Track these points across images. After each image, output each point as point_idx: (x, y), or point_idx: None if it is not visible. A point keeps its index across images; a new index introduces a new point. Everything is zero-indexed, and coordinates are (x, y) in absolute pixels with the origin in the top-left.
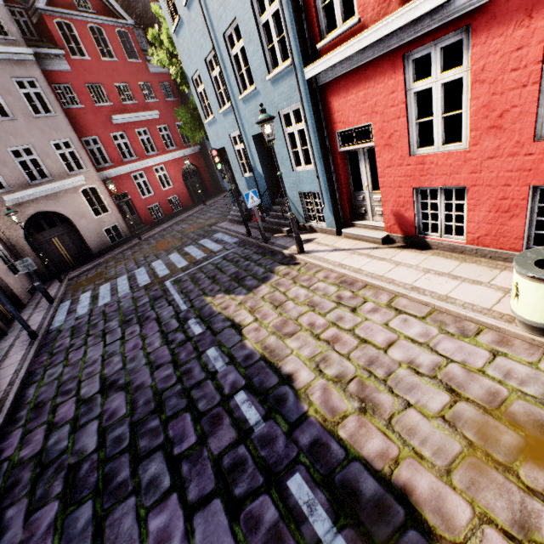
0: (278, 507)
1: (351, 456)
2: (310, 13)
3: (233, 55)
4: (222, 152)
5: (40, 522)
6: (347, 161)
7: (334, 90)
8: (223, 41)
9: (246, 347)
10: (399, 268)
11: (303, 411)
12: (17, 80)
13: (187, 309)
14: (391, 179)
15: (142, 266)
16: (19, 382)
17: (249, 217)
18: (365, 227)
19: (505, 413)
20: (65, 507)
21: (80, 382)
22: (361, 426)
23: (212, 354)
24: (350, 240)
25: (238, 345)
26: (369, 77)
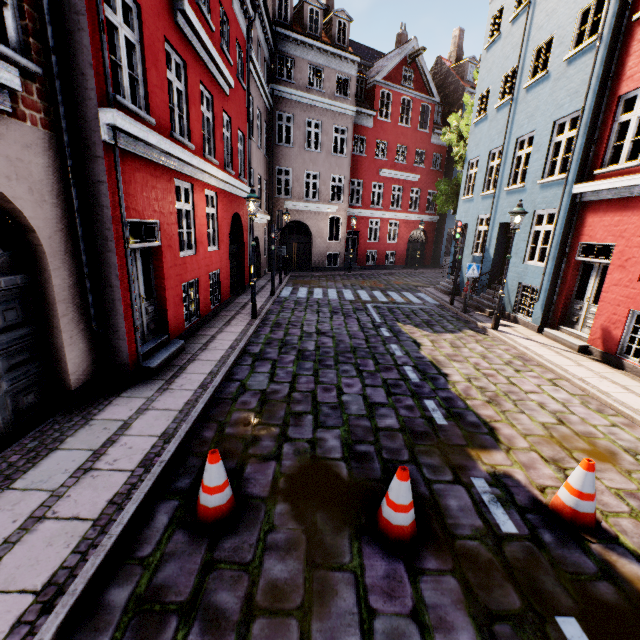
0: (415, 403)
1: (469, 409)
2: (600, 147)
3: (517, 156)
4: (462, 228)
5: (286, 358)
6: (579, 270)
7: (593, 209)
8: (514, 143)
9: (420, 353)
10: (579, 367)
11: (447, 387)
12: (336, 127)
13: (381, 323)
14: (612, 296)
15: (349, 289)
16: (266, 310)
17: (457, 292)
18: (570, 334)
19: (590, 440)
20: (298, 359)
21: (303, 324)
22: (483, 405)
23: (394, 347)
24: (548, 339)
25: (414, 350)
26: (628, 208)
